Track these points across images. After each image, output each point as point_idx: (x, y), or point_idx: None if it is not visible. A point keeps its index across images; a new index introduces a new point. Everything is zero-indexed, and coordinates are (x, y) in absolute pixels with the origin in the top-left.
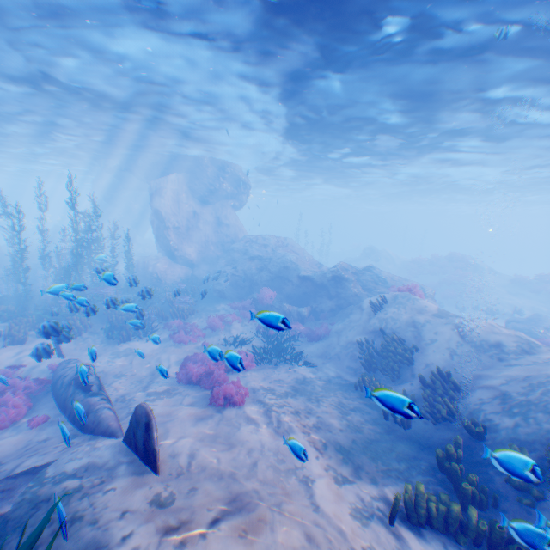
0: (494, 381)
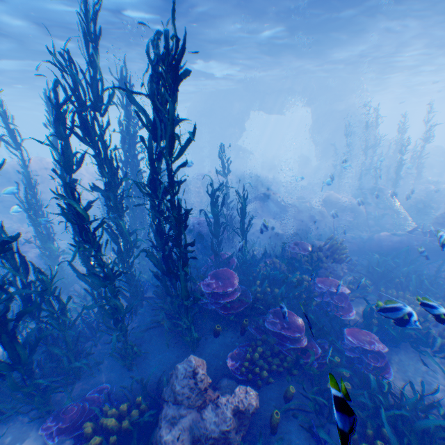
0: None
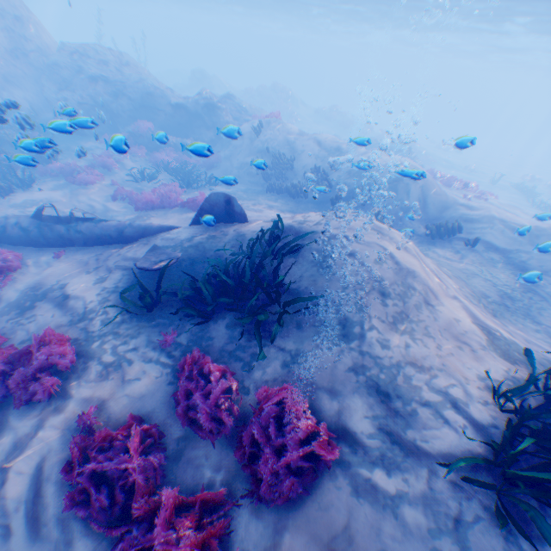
0: (343, 167)
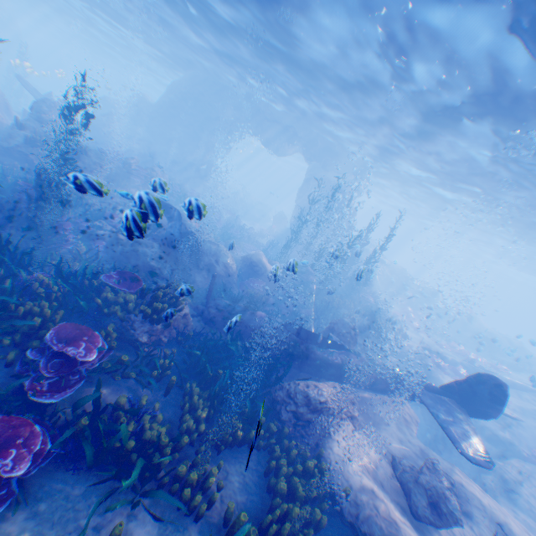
0: None
